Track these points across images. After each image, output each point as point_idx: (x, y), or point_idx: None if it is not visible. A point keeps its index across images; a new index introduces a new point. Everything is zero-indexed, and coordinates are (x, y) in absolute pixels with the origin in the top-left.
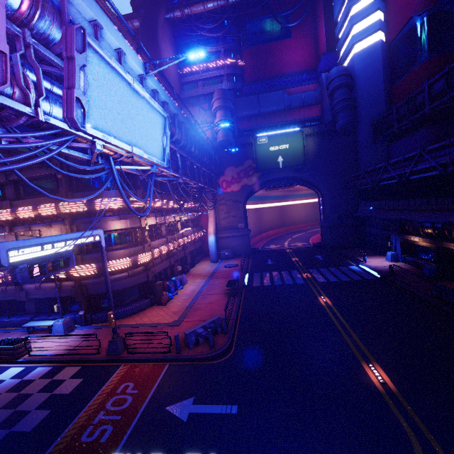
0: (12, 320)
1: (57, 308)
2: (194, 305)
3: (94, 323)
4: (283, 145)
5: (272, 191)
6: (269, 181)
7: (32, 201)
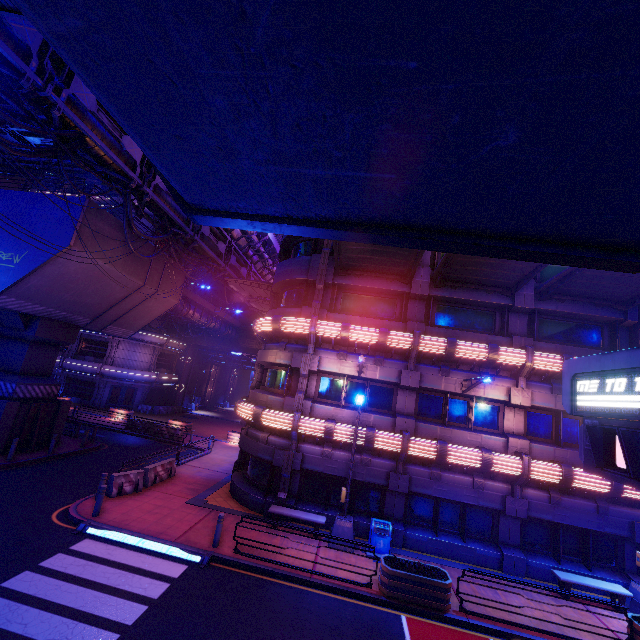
0: (478, 550)
1: None
2: None
3: None
4: None
5: None
6: None
7: (574, 350)
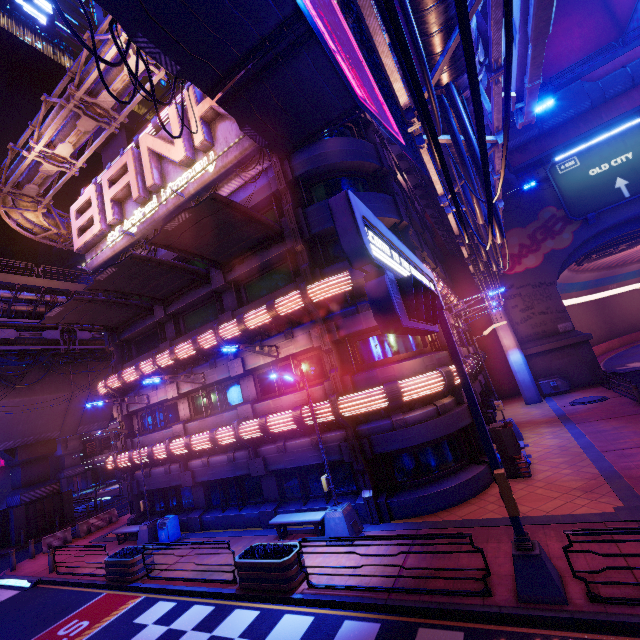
0: (245, 514)
1: (326, 484)
2: (621, 471)
3: (395, 518)
4: (618, 156)
5: (579, 273)
6: (597, 236)
7: (262, 302)
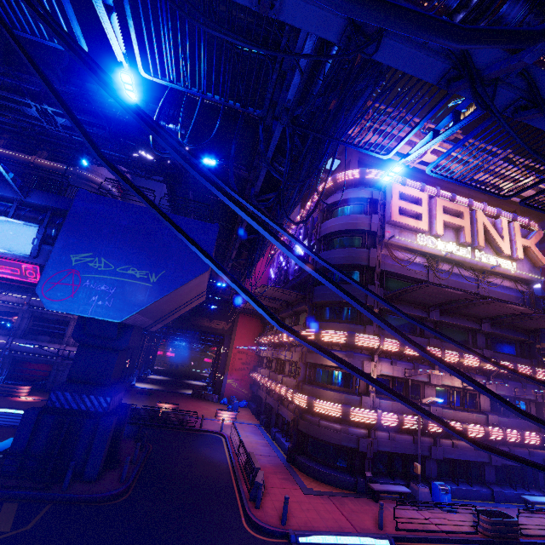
0: (481, 490)
1: None
2: None
3: None
4: None
5: None
6: None
7: (510, 358)
